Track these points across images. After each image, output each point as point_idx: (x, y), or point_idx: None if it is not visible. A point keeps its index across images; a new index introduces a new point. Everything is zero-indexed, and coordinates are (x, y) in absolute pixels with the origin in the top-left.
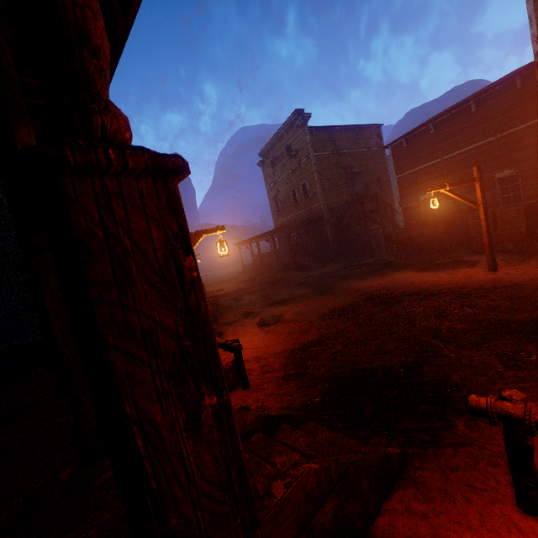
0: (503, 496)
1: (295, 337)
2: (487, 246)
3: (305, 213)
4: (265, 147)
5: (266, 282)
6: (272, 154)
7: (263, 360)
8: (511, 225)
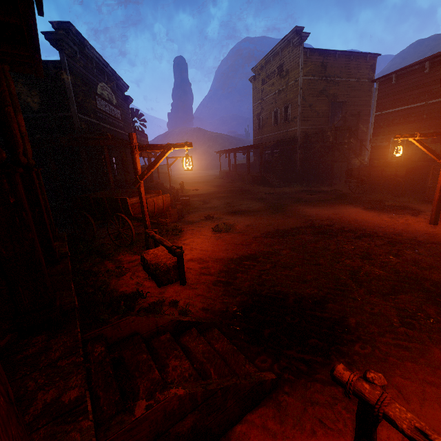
0: (344, 439)
1: (237, 248)
2: (436, 201)
3: (282, 135)
4: (259, 63)
5: (234, 191)
6: (264, 71)
7: (205, 262)
8: None
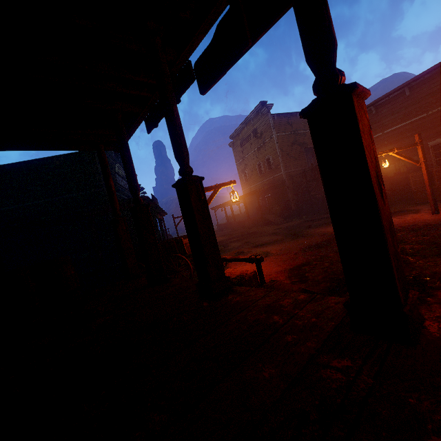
0: None
1: (287, 262)
2: (430, 195)
3: (269, 181)
4: (235, 131)
5: (243, 235)
6: (241, 136)
7: (269, 276)
8: None
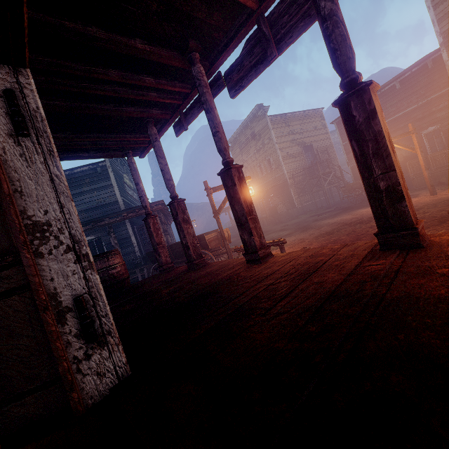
0: None
1: None
2: (427, 178)
3: (271, 182)
4: (233, 136)
5: None
6: (239, 140)
7: None
8: (440, 165)
